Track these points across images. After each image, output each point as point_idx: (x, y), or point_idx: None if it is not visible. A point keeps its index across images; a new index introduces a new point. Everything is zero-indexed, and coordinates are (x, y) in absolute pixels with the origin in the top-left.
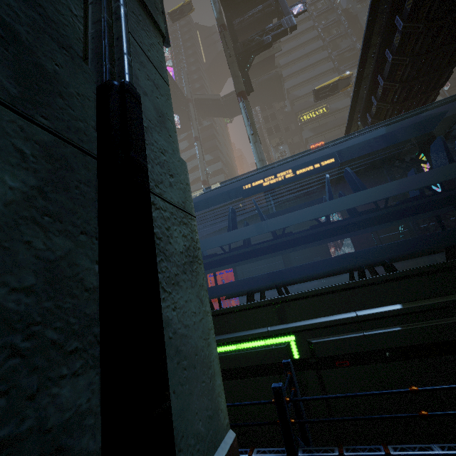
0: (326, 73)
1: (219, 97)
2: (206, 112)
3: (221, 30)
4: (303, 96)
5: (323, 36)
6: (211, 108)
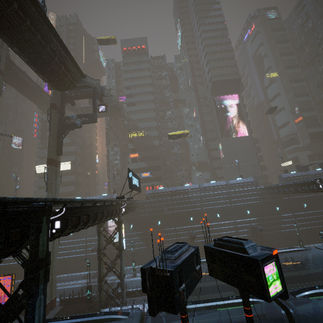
0: (150, 109)
1: (77, 106)
2: (70, 109)
3: (50, 107)
4: (134, 120)
5: (155, 84)
6: (73, 110)
